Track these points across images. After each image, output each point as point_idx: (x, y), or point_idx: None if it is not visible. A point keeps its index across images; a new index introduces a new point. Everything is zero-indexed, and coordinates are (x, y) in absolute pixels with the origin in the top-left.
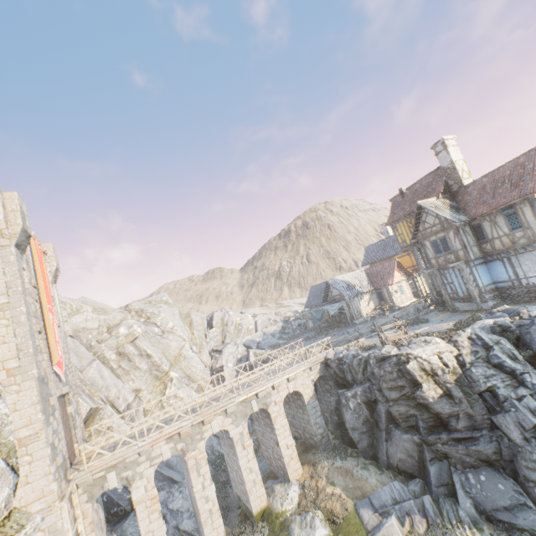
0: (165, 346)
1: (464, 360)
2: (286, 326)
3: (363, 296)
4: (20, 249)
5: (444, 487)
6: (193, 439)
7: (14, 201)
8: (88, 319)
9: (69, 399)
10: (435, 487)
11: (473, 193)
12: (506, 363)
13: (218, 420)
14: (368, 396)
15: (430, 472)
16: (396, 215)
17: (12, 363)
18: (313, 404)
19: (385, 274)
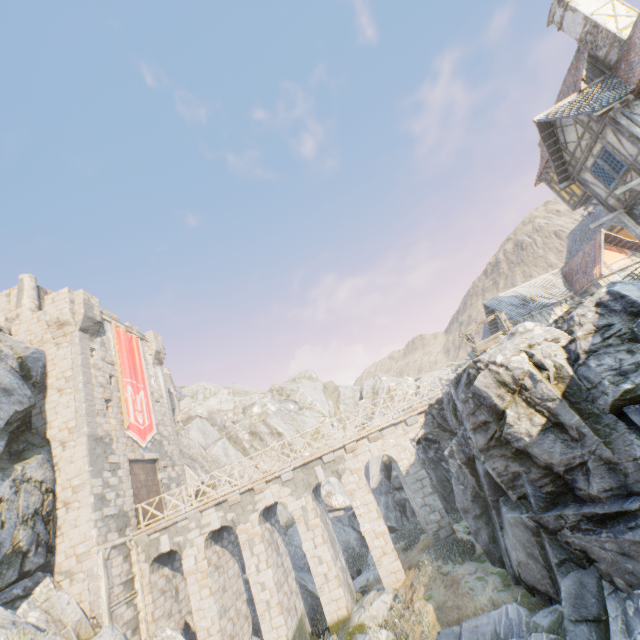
0: (300, 423)
1: (576, 349)
2: None
3: (555, 310)
4: (89, 333)
5: (589, 626)
6: (244, 509)
7: (80, 296)
8: (222, 401)
9: (160, 466)
10: (571, 623)
11: (637, 41)
12: None
13: (272, 488)
14: (466, 451)
15: (561, 590)
16: (543, 160)
17: (72, 423)
18: (417, 474)
19: (588, 263)
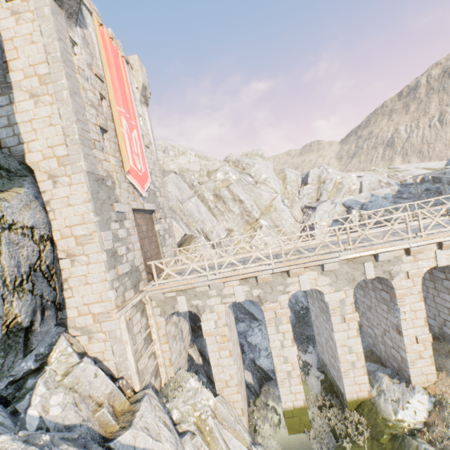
0: (256, 195)
1: None
2: (404, 190)
3: None
4: (64, 10)
5: None
6: (272, 289)
7: None
8: (190, 162)
9: (157, 218)
10: None
11: None
12: None
13: (308, 275)
14: None
15: None
16: None
17: (60, 150)
18: None
19: None
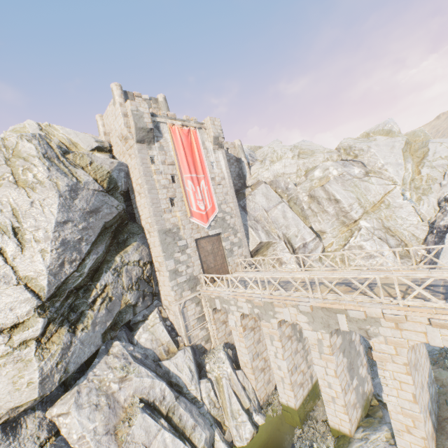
0: (361, 190)
1: None
2: None
3: None
4: (146, 143)
5: None
6: (266, 312)
7: (129, 108)
8: (286, 165)
9: (223, 237)
10: None
11: None
12: None
13: (290, 309)
14: None
15: None
16: None
17: (149, 219)
18: None
19: None
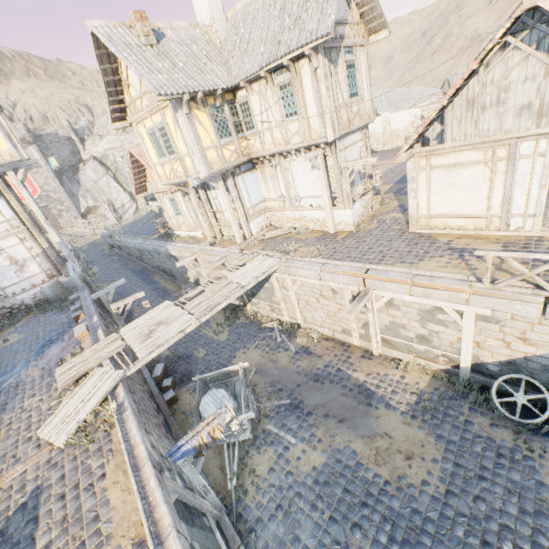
0: None
1: None
2: None
3: None
4: None
5: None
6: None
7: None
8: (112, 141)
9: (51, 207)
10: None
11: None
12: None
13: None
14: None
15: None
16: None
17: None
18: None
19: None
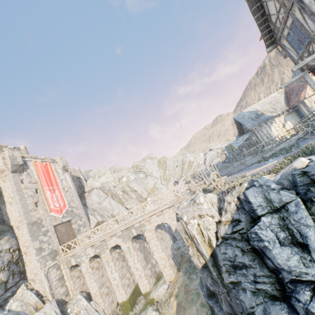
0: (145, 184)
1: (218, 231)
2: (227, 156)
3: (275, 119)
4: (18, 172)
5: None
6: (103, 248)
7: (7, 154)
8: (107, 177)
9: (73, 222)
10: None
11: None
12: (268, 252)
13: (114, 239)
14: None
15: None
16: None
17: (19, 218)
18: None
19: (299, 87)
